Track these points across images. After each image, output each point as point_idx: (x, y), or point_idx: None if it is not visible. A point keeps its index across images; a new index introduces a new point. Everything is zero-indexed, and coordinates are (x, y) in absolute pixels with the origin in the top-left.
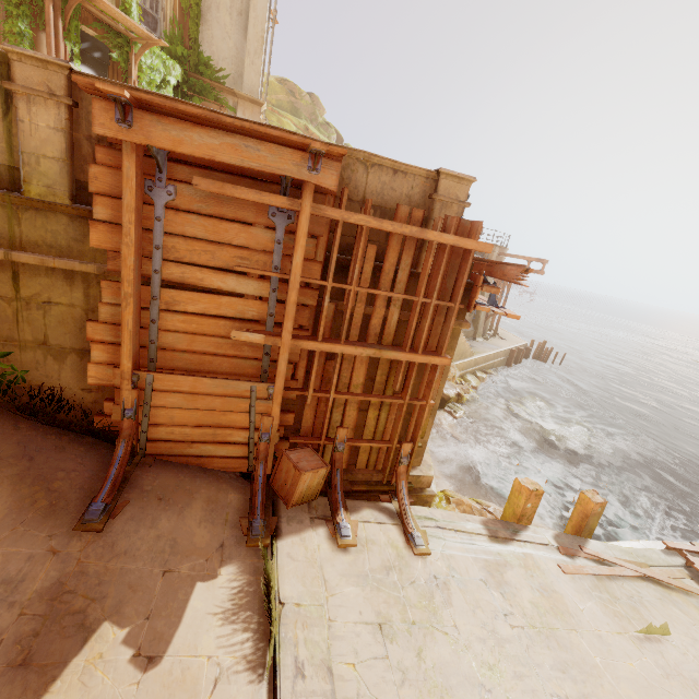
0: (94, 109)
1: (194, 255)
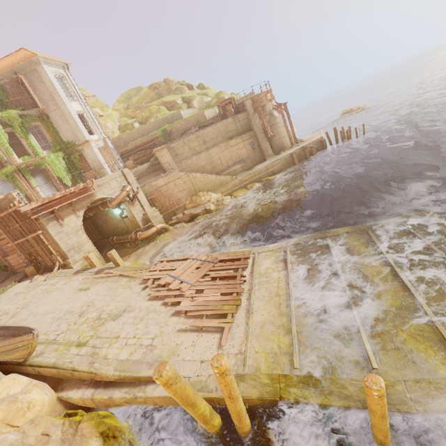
0: None
1: None
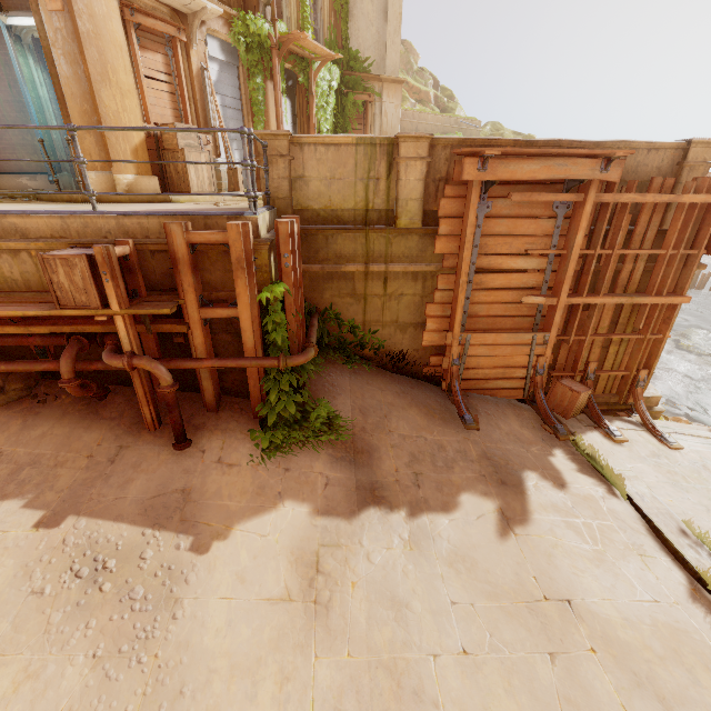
0: (465, 165)
1: (498, 247)
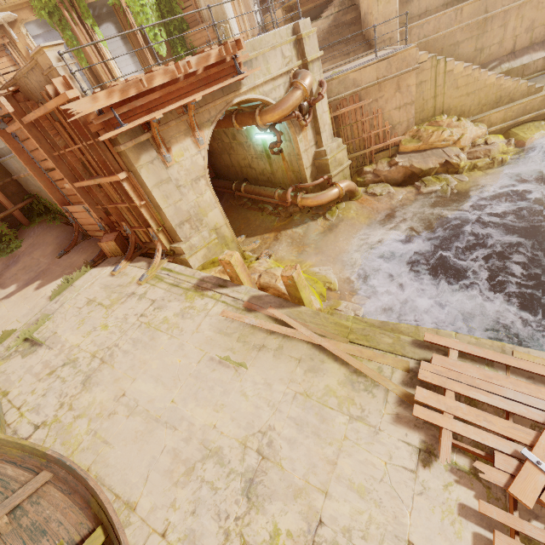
0: None
1: (39, 157)
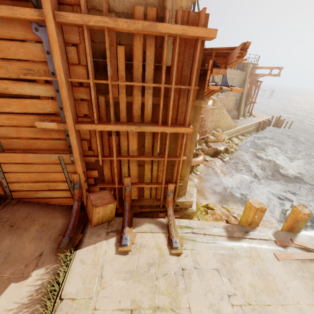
0: None
1: None
